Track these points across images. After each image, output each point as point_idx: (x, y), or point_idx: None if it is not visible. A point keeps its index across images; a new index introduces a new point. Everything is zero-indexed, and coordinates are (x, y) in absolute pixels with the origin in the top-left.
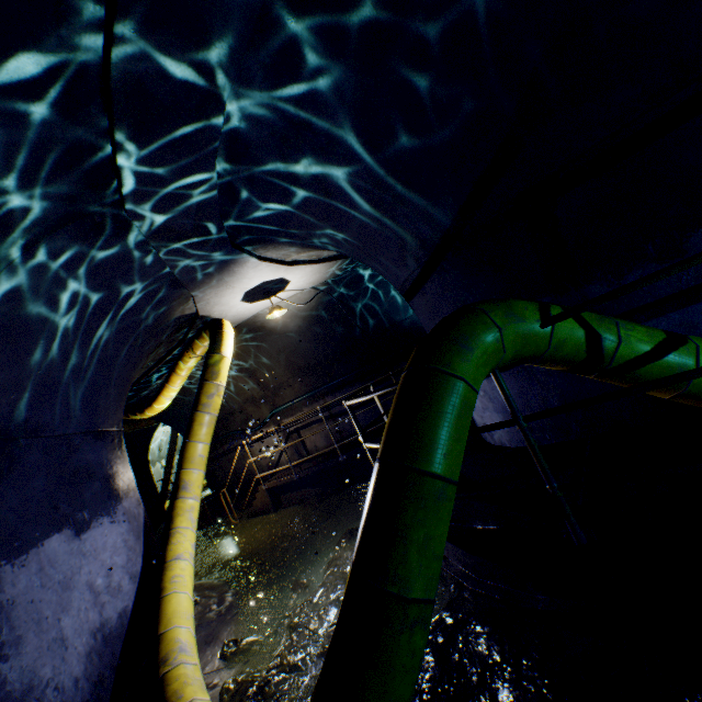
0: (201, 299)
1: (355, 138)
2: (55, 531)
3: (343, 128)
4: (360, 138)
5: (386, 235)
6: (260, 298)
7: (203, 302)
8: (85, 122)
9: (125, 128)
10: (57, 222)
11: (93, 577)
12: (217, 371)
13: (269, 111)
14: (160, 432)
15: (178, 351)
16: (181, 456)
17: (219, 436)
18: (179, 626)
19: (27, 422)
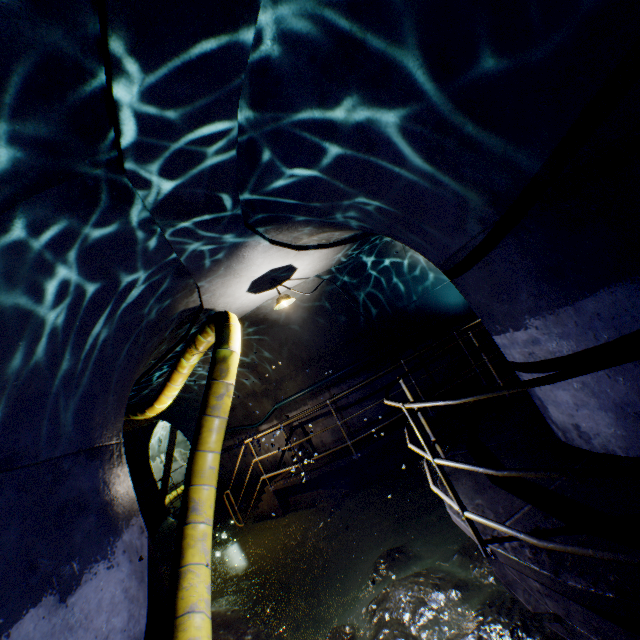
0: (206, 290)
1: (421, 58)
2: (29, 605)
3: (407, 44)
4: (427, 58)
5: (441, 193)
6: (265, 288)
7: (208, 293)
8: (64, 15)
9: (123, 29)
10: (34, 180)
11: None
12: (226, 368)
13: (312, 20)
14: (159, 427)
15: (179, 348)
16: (189, 469)
17: None
18: None
19: None
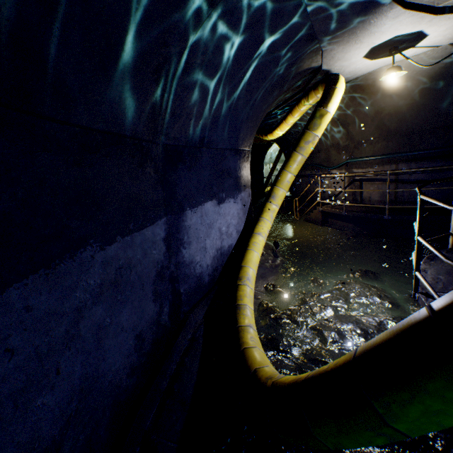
0: (327, 54)
1: None
2: (209, 200)
3: None
4: None
5: None
6: (382, 55)
7: (328, 57)
8: None
9: None
10: None
11: (221, 226)
12: (318, 124)
13: None
14: (273, 147)
15: (297, 97)
16: (276, 178)
17: (305, 164)
18: (250, 267)
19: (205, 139)
